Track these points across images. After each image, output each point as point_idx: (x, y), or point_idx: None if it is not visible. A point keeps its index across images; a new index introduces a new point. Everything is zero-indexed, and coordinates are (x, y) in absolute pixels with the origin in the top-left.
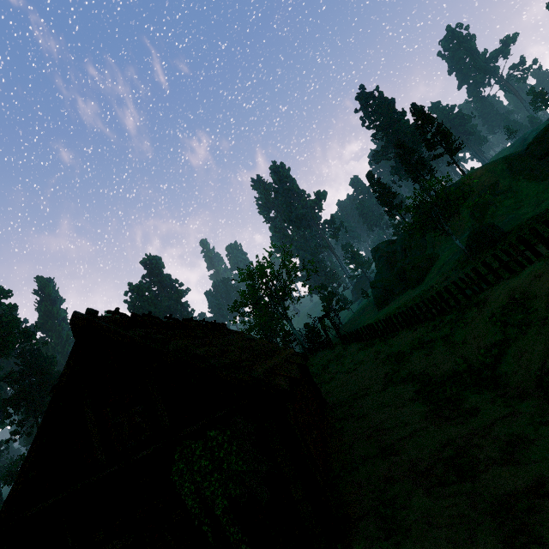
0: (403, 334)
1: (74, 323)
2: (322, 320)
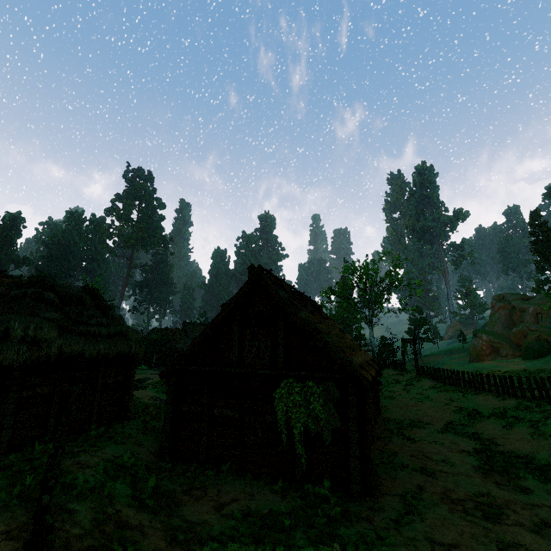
0: (488, 397)
1: (251, 272)
2: (405, 342)
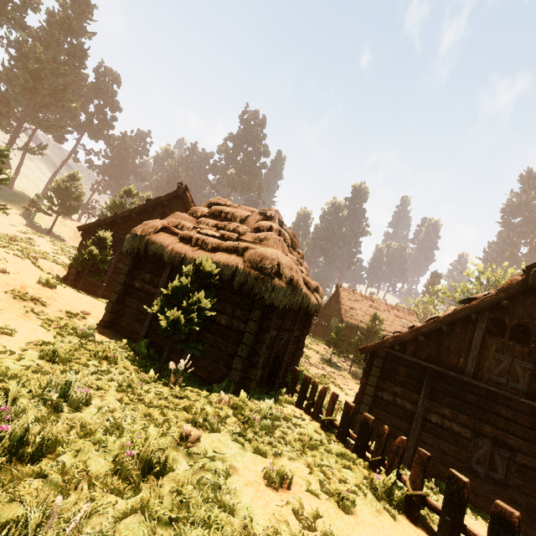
0: None
1: None
2: None
